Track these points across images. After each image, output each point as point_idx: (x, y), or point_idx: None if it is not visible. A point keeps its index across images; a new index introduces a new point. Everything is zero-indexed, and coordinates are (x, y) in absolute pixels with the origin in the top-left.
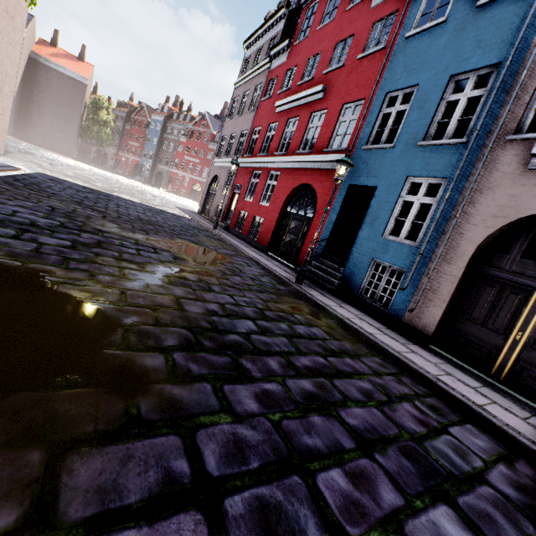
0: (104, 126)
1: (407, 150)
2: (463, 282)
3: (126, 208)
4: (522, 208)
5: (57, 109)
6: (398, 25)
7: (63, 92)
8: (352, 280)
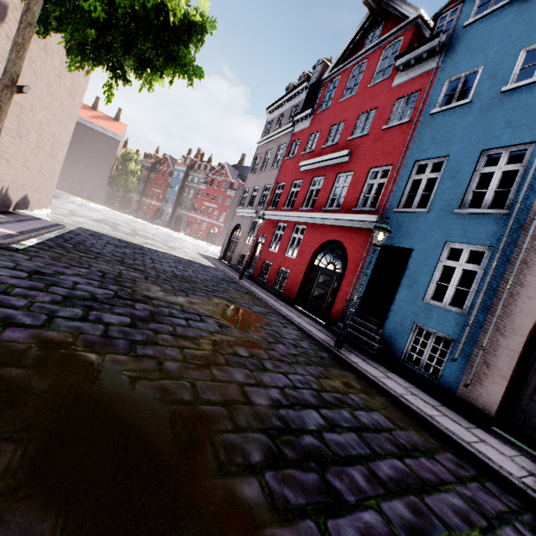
0: (131, 176)
1: (443, 216)
2: (523, 357)
3: (159, 262)
4: None
5: (91, 161)
6: (421, 103)
7: (98, 147)
8: (392, 344)
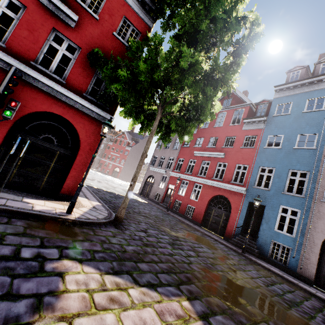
0: None
1: (277, 193)
2: (319, 256)
3: (138, 206)
4: None
5: None
6: (259, 142)
7: None
8: (262, 249)
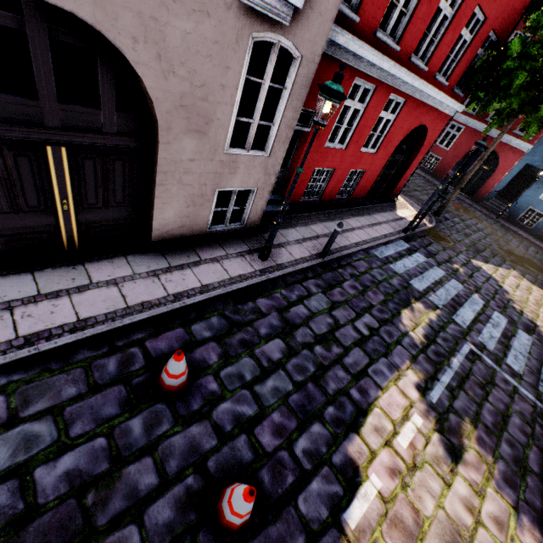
0: None
1: None
2: None
3: None
4: None
5: None
6: None
7: None
8: (513, 214)
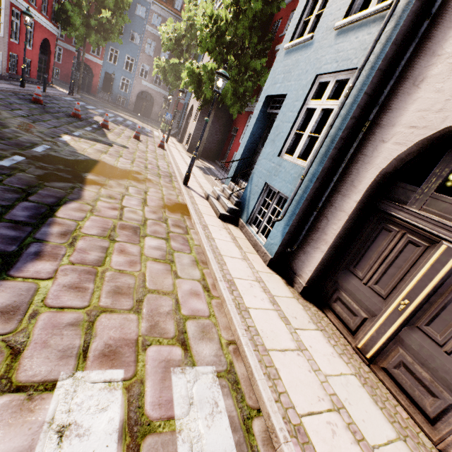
0: None
1: (121, 69)
2: (136, 101)
3: None
4: (142, 90)
5: None
6: None
7: None
8: (114, 100)
